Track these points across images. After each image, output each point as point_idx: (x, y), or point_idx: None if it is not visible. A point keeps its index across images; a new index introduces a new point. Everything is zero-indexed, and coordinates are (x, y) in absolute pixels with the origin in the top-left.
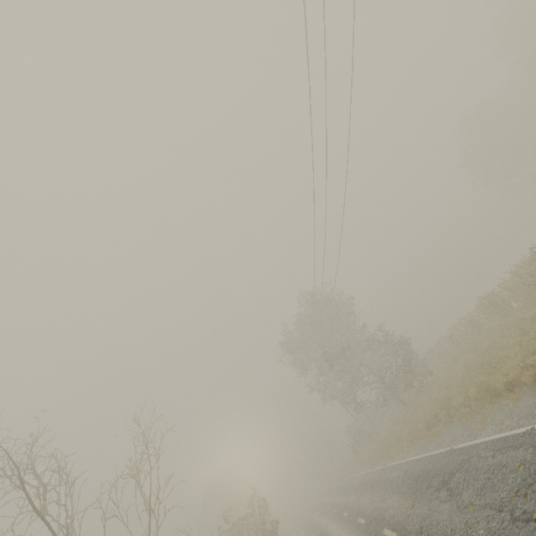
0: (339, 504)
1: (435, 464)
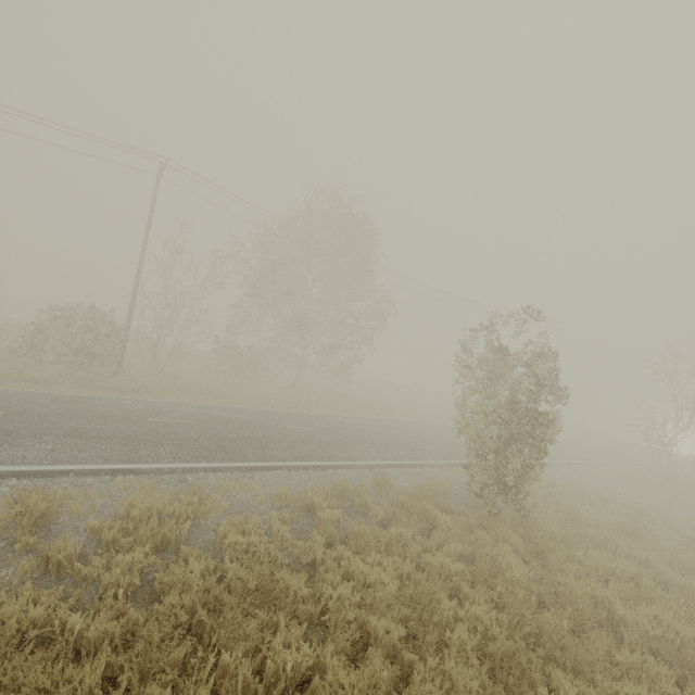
0: (383, 429)
1: None
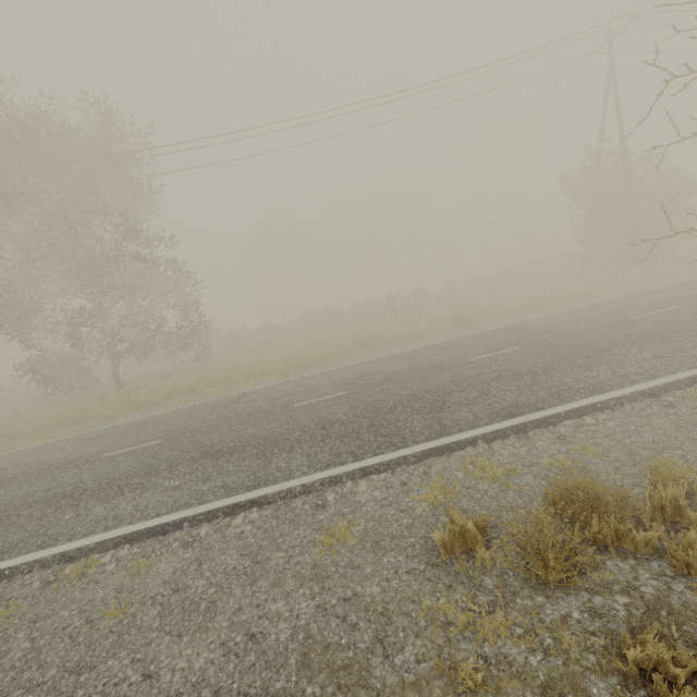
0: None
1: (453, 341)
